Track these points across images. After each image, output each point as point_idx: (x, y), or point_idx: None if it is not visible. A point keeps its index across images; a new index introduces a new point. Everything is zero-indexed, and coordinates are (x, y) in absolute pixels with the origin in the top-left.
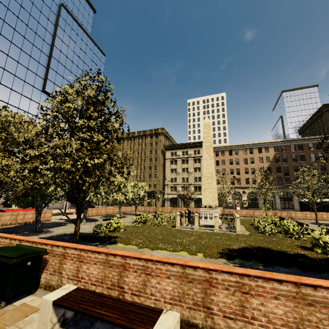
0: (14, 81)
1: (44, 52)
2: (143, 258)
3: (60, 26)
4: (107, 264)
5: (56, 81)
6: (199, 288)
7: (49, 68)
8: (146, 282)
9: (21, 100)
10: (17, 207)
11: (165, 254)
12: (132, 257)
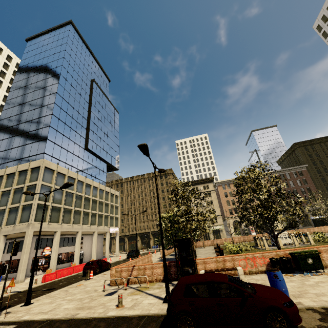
0: (68, 143)
1: (84, 117)
2: None
3: (93, 96)
4: None
5: (93, 139)
6: None
7: (89, 129)
8: None
9: (73, 159)
10: (78, 262)
11: None
12: None
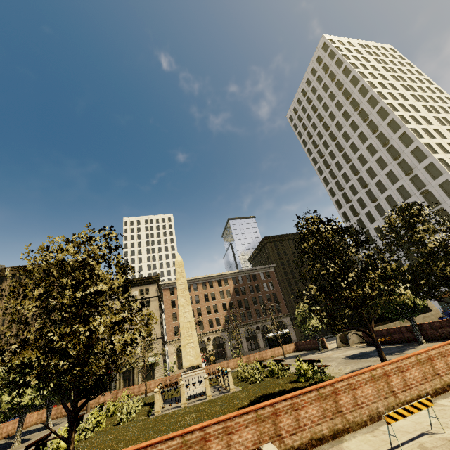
0: None
1: None
2: (222, 419)
3: None
4: (185, 447)
5: None
6: (270, 422)
7: None
8: (230, 442)
9: None
10: None
11: None
12: (211, 424)
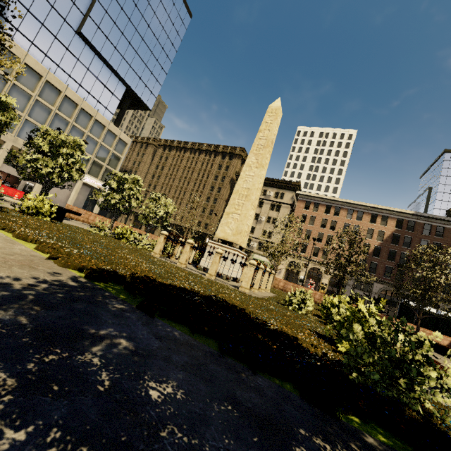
0: None
1: None
2: None
3: None
4: None
5: (101, 25)
6: None
7: (96, 1)
8: None
9: (40, 33)
10: None
11: None
12: None
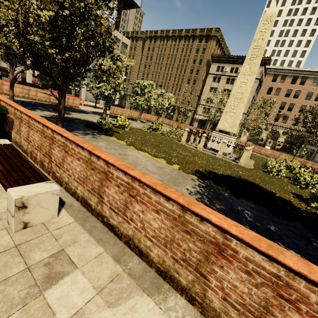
0: None
1: None
2: (63, 135)
3: None
4: (43, 135)
5: None
6: (98, 177)
7: None
8: (65, 159)
9: None
10: None
11: (144, 155)
12: (57, 133)
